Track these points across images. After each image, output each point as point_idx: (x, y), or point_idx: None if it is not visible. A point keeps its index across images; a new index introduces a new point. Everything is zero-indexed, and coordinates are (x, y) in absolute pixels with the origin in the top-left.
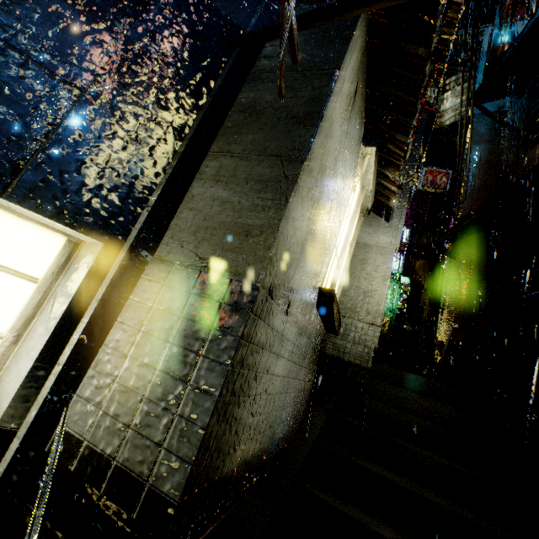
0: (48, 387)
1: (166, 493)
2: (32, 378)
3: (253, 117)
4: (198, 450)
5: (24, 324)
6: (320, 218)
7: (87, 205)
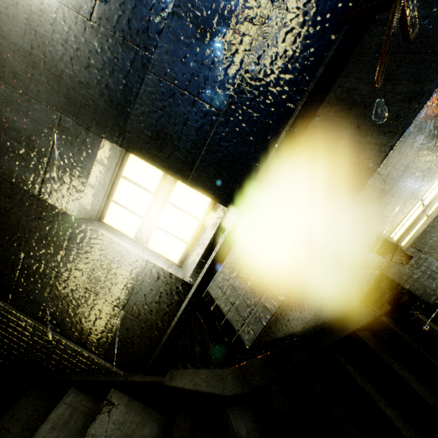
0: (203, 273)
1: (244, 341)
2: (198, 267)
3: (342, 112)
4: (260, 332)
5: (194, 239)
6: (396, 191)
7: (220, 186)
